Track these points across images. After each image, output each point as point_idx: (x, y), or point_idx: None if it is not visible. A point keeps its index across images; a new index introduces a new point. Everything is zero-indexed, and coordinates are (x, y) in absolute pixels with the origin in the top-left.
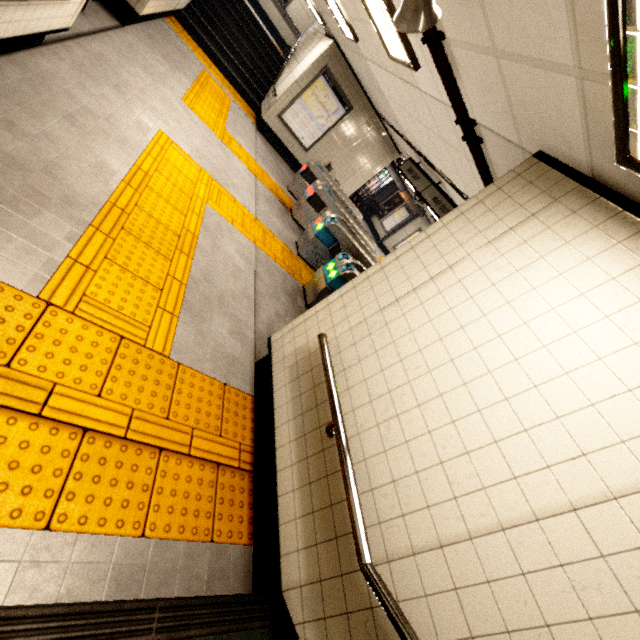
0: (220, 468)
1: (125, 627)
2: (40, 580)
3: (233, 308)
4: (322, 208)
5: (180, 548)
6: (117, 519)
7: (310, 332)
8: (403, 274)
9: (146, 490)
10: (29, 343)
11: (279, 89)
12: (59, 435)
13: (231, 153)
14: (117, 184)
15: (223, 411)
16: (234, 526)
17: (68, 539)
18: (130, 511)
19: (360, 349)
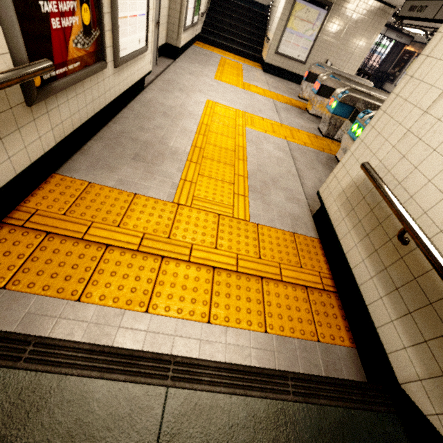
0: (308, 289)
1: (269, 386)
2: (213, 351)
3: (283, 183)
4: (331, 93)
5: (295, 343)
6: (246, 320)
7: (351, 170)
8: (442, 63)
9: (259, 303)
10: (175, 225)
11: (270, 35)
12: (201, 271)
13: (251, 93)
14: (193, 136)
15: (298, 251)
16: (333, 332)
17: (221, 330)
18: (253, 316)
19: (412, 157)
